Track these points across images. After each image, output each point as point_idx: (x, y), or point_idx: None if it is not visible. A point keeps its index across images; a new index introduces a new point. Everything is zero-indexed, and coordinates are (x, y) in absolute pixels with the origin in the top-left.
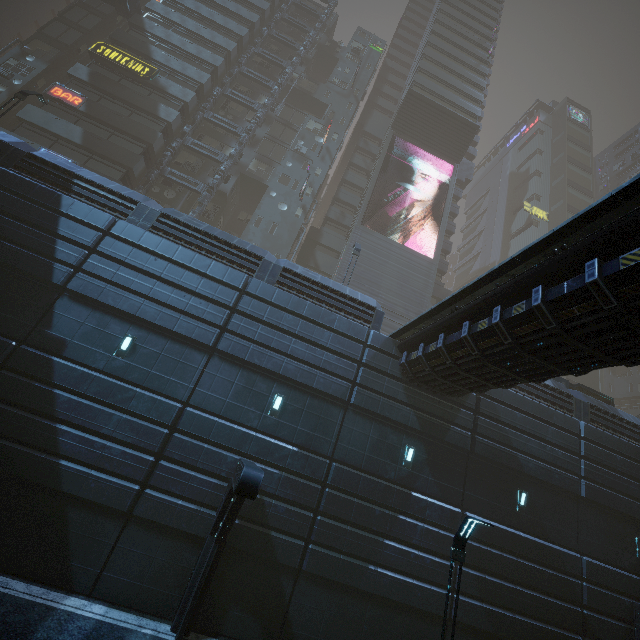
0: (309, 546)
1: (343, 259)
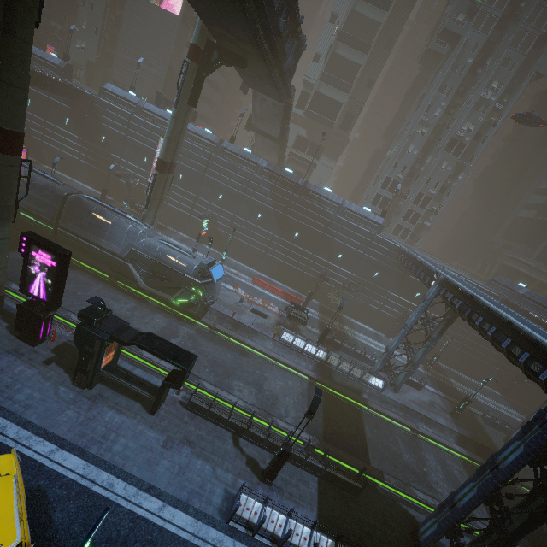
0: (43, 142)
1: (122, 26)
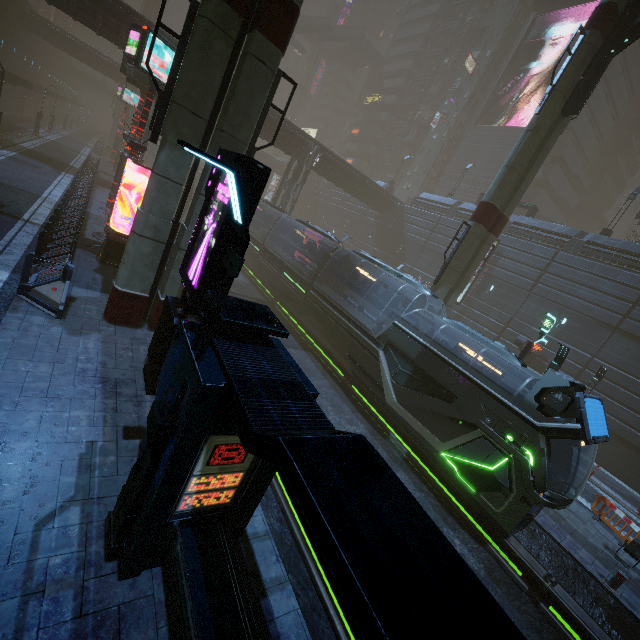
0: None
1: (454, 157)
